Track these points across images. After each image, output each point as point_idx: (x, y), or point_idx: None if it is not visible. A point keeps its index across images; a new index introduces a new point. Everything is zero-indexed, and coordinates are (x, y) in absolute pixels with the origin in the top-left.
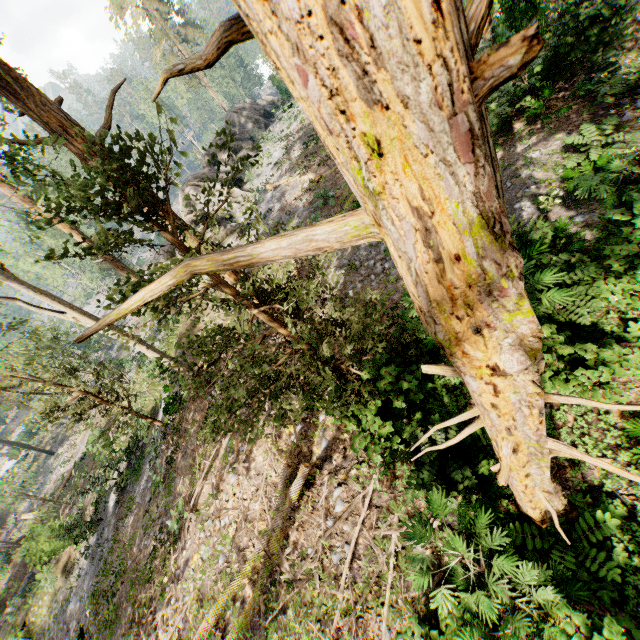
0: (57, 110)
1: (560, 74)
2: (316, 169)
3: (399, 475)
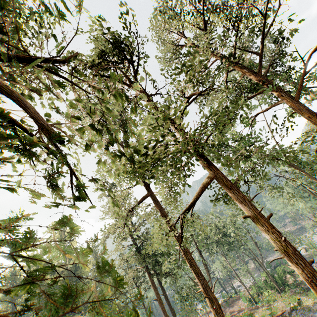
0: None
1: None
2: None
3: None
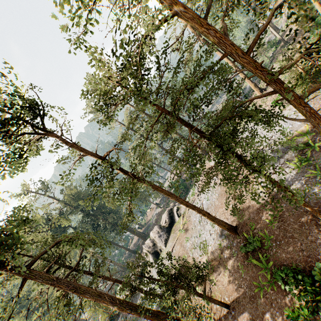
0: None
1: None
2: None
3: None
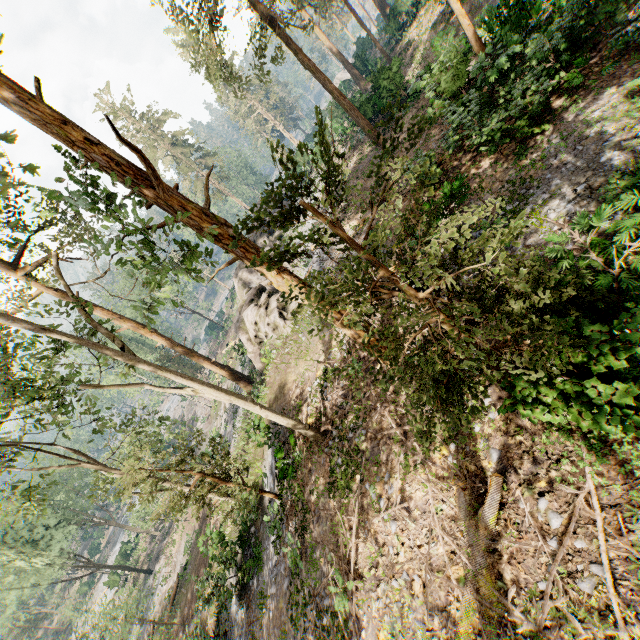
0: (176, 194)
1: (581, 49)
2: (355, 217)
3: (621, 460)
